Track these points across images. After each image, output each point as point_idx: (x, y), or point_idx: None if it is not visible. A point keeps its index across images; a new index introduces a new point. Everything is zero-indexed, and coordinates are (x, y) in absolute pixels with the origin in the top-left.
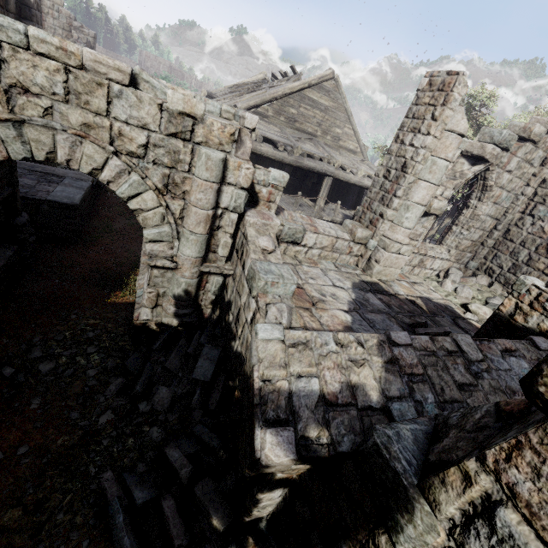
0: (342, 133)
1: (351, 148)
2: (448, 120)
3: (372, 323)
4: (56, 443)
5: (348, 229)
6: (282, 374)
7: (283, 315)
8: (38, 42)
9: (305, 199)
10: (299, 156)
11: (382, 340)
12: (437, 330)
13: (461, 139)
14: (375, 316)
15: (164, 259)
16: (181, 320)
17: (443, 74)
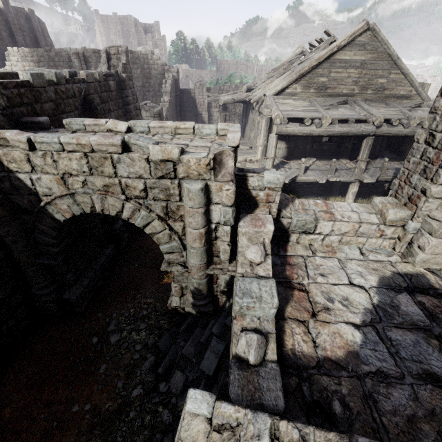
0: (388, 81)
1: (402, 94)
2: None
3: (395, 347)
4: (105, 406)
5: (377, 209)
6: None
7: (250, 351)
8: (67, 145)
9: (344, 162)
10: (329, 125)
11: None
12: None
13: None
14: (403, 334)
15: (178, 265)
16: (199, 310)
17: None
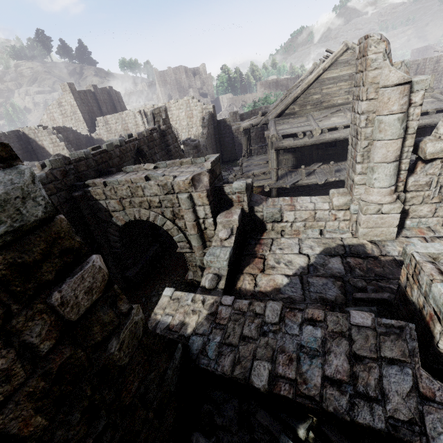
0: None
1: None
2: (377, 79)
3: (308, 286)
4: None
5: (330, 199)
6: (161, 312)
7: (206, 281)
8: (121, 182)
9: None
10: (320, 134)
11: (216, 301)
12: (375, 296)
13: (405, 87)
14: (318, 279)
15: (187, 248)
16: None
17: (363, 40)
